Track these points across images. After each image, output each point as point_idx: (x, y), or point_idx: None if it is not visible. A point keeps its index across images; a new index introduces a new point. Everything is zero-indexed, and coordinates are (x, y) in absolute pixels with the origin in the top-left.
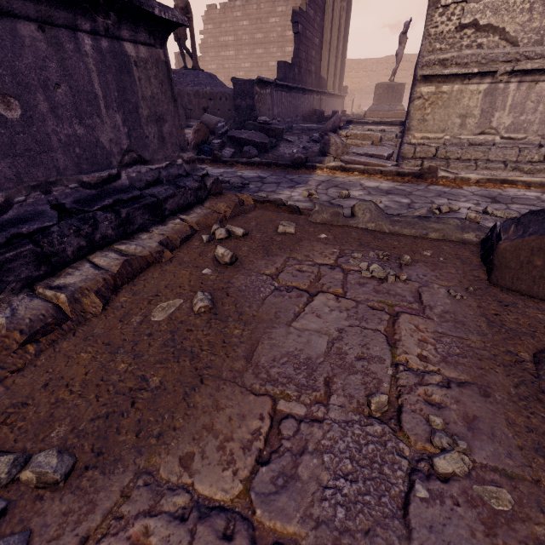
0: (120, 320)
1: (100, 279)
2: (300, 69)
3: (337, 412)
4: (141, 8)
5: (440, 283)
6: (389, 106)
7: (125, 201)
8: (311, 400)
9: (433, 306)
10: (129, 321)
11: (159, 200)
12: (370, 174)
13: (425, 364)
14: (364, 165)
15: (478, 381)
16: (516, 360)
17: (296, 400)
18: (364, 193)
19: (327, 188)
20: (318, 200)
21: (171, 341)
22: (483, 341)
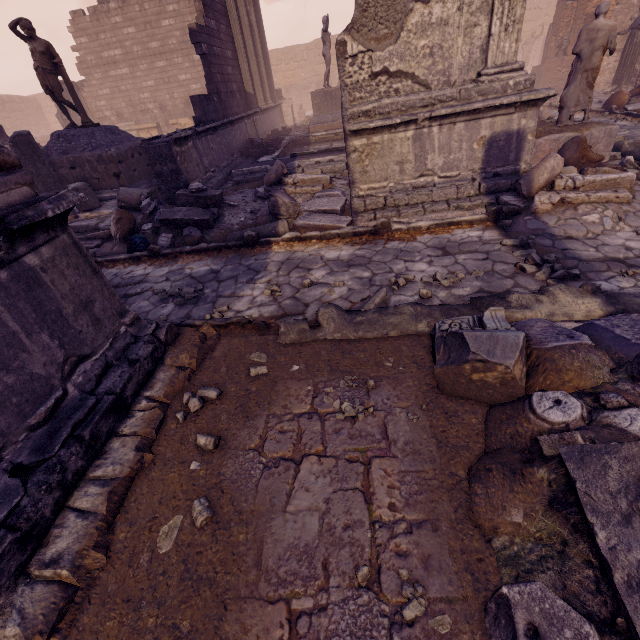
0: (129, 566)
1: (92, 531)
2: (219, 95)
3: (336, 594)
4: (33, 223)
5: (401, 406)
6: (332, 115)
7: (83, 419)
8: (315, 590)
9: (397, 439)
10: (139, 563)
11: (118, 394)
12: (329, 240)
13: (394, 513)
14: (320, 228)
15: (430, 517)
16: (456, 481)
17: (304, 595)
18: (326, 273)
19: (288, 273)
20: (283, 298)
21: (186, 573)
22: (434, 469)
